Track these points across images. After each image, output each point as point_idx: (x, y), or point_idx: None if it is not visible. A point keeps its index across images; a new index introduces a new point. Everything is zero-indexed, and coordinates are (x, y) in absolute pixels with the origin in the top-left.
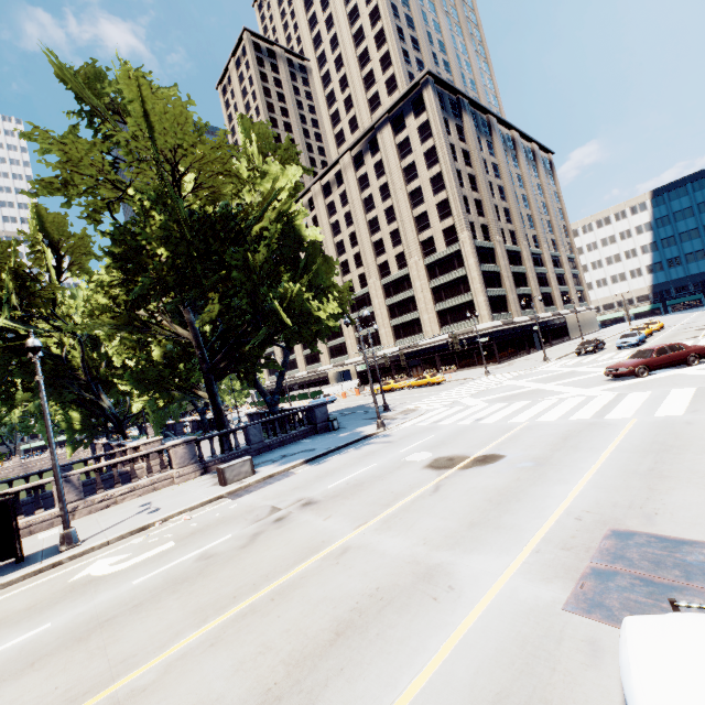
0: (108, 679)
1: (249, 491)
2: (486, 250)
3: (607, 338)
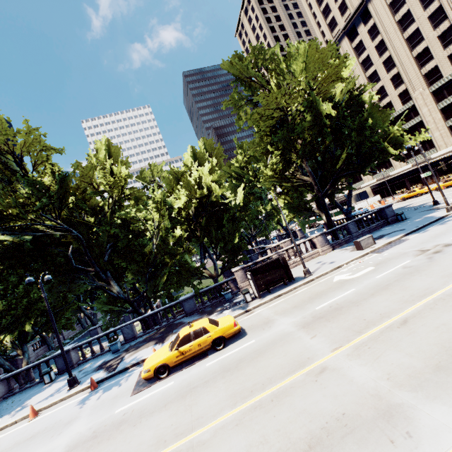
0: (429, 292)
1: (385, 249)
2: None
3: None
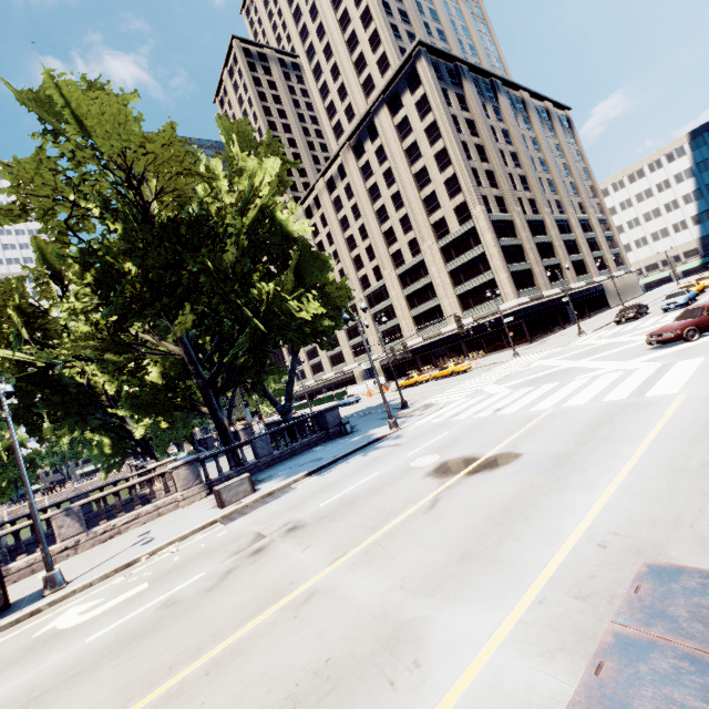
0: None
1: (243, 514)
2: (503, 223)
3: (652, 302)
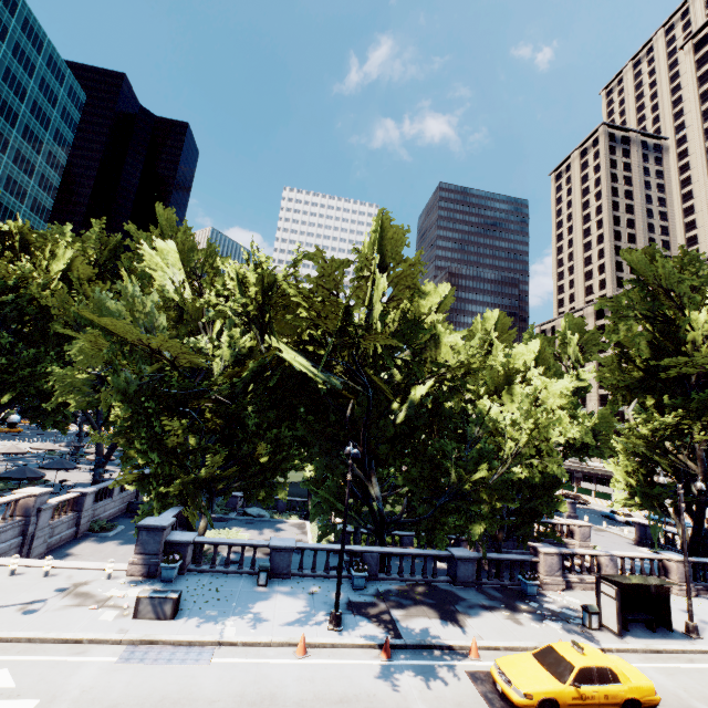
0: None
1: None
2: None
3: None
